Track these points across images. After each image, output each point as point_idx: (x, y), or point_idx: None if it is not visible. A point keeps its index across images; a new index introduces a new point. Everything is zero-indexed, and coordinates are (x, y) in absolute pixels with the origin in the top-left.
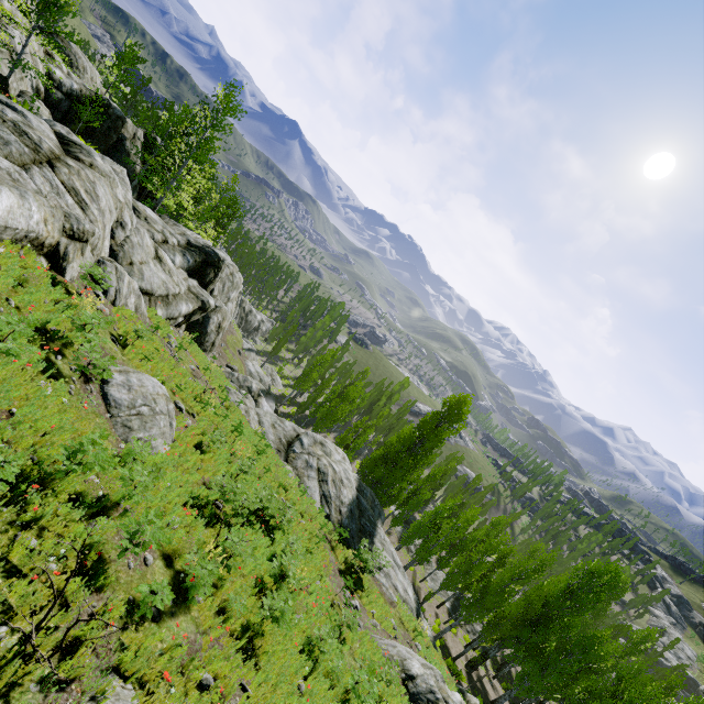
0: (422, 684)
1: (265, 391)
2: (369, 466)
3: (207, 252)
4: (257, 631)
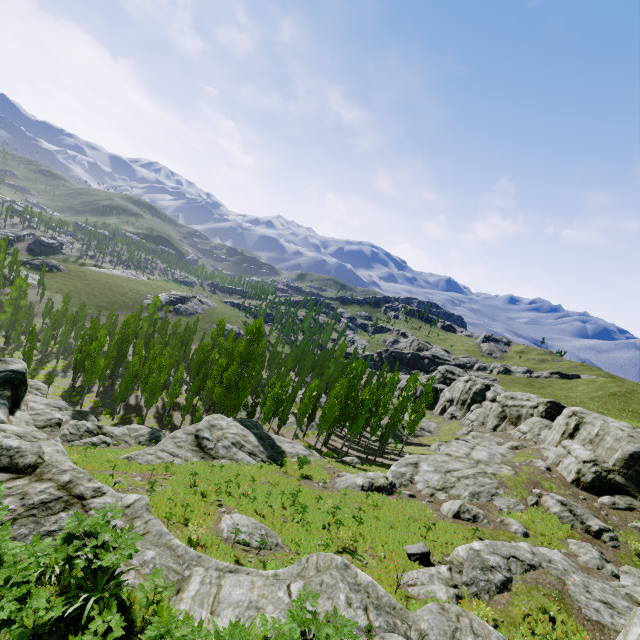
0: (367, 483)
1: (75, 413)
2: (220, 402)
3: (6, 379)
4: (361, 533)
